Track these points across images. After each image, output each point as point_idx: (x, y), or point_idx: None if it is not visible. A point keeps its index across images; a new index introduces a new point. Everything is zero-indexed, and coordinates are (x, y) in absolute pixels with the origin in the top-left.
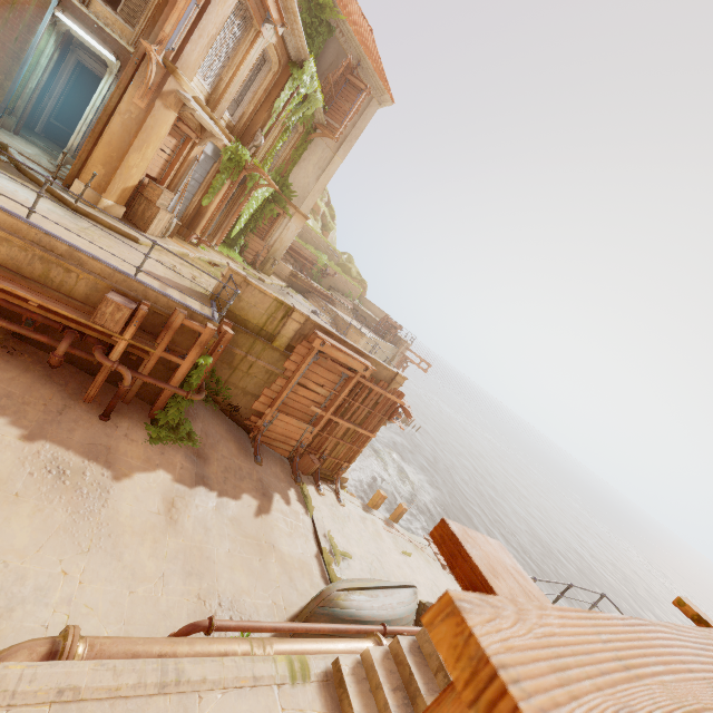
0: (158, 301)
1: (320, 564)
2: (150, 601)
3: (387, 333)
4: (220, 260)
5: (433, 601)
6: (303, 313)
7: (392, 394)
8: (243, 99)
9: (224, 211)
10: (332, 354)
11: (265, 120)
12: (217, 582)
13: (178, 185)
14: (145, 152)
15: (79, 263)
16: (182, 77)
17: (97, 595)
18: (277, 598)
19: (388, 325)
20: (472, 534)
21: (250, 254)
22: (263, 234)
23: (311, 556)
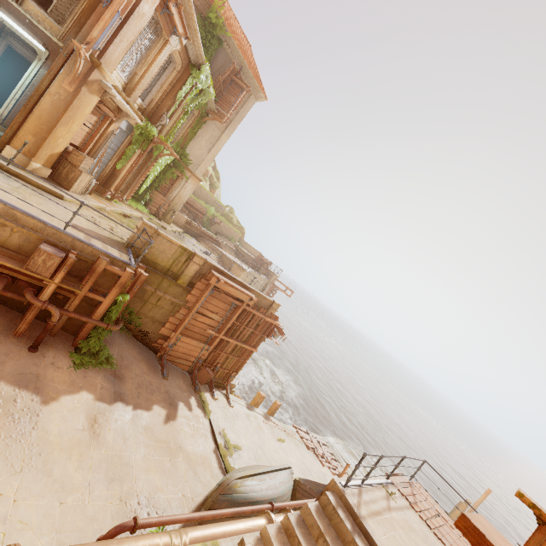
0: (84, 250)
1: (217, 457)
2: (79, 508)
3: (260, 268)
4: (130, 212)
5: (302, 476)
6: (202, 257)
7: (270, 318)
8: (152, 89)
9: (134, 173)
10: (225, 289)
11: (170, 106)
12: (136, 484)
13: (97, 152)
14: (71, 126)
15: (14, 219)
16: (105, 70)
17: (30, 510)
18: (186, 491)
19: (261, 262)
20: (476, 518)
21: (154, 207)
22: (165, 191)
23: (210, 452)
